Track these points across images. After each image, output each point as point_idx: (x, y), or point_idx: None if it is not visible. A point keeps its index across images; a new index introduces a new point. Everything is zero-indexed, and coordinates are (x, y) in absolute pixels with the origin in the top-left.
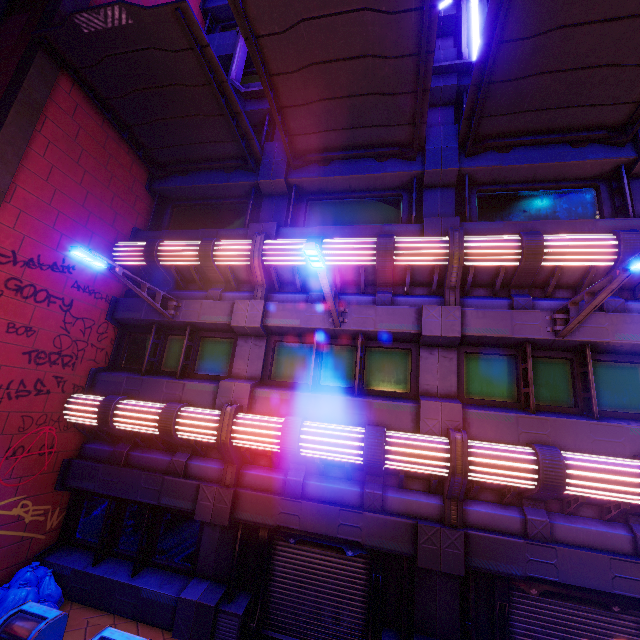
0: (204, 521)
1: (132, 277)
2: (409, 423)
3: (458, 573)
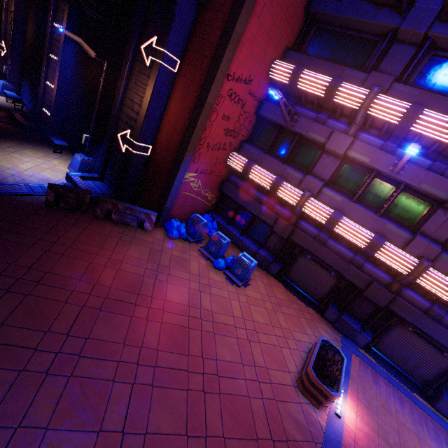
0: (276, 232)
1: (286, 103)
2: (401, 243)
3: (380, 305)
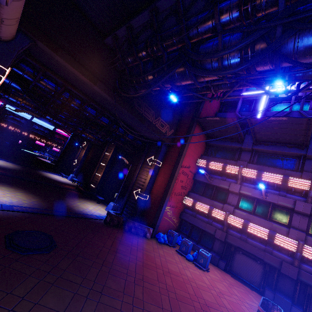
0: (217, 238)
1: (206, 173)
2: (285, 233)
3: (294, 278)
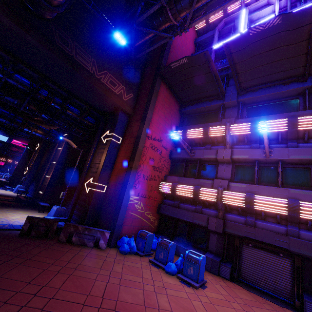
0: (212, 230)
1: (183, 142)
2: None
3: None
